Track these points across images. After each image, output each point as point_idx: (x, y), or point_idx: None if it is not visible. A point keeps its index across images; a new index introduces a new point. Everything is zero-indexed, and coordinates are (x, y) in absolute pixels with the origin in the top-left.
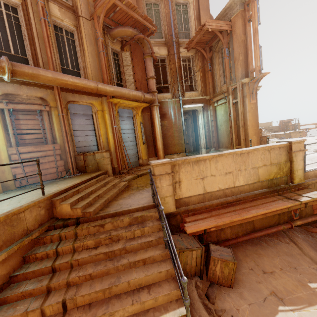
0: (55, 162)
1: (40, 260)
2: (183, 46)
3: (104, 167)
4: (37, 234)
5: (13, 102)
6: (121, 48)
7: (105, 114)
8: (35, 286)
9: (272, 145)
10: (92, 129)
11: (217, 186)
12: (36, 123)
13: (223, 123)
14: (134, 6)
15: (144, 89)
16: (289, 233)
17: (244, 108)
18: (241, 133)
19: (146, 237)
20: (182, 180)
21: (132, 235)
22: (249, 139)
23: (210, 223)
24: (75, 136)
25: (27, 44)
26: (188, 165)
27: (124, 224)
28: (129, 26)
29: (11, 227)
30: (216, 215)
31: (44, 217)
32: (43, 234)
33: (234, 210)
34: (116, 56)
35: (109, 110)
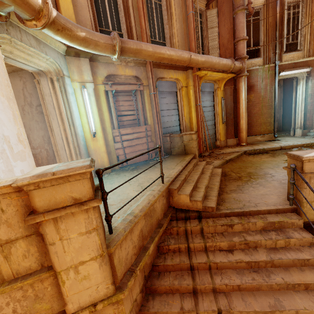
0: (147, 143)
1: (173, 252)
2: None
3: (192, 150)
4: (166, 225)
5: (115, 83)
6: (206, 6)
7: (189, 90)
8: (180, 282)
9: None
10: (175, 108)
11: None
12: (131, 103)
13: None
14: None
15: (230, 56)
16: None
17: None
18: None
19: (296, 251)
20: None
21: (273, 245)
22: None
23: None
24: (161, 116)
25: (122, 17)
26: None
27: (256, 228)
28: None
29: (150, 218)
30: None
31: (165, 206)
32: (168, 223)
33: None
34: (199, 18)
35: (194, 86)
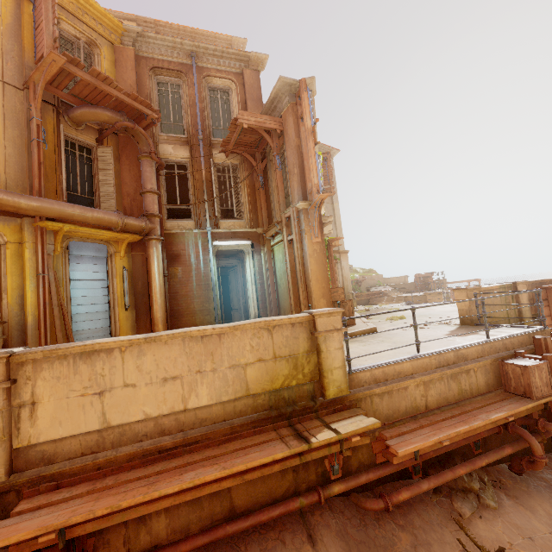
0: None
1: None
2: (219, 149)
3: None
4: None
5: None
6: (96, 141)
7: (24, 249)
8: None
9: (273, 319)
10: None
11: (141, 410)
12: None
13: (283, 274)
14: (108, 77)
15: (139, 211)
16: (313, 517)
17: (304, 251)
18: (301, 294)
19: None
20: (40, 399)
21: None
22: (313, 304)
23: (54, 517)
24: None
25: None
26: (63, 363)
27: None
28: (105, 108)
29: None
30: (105, 489)
31: None
32: None
33: (160, 472)
34: (87, 153)
35: (35, 243)
